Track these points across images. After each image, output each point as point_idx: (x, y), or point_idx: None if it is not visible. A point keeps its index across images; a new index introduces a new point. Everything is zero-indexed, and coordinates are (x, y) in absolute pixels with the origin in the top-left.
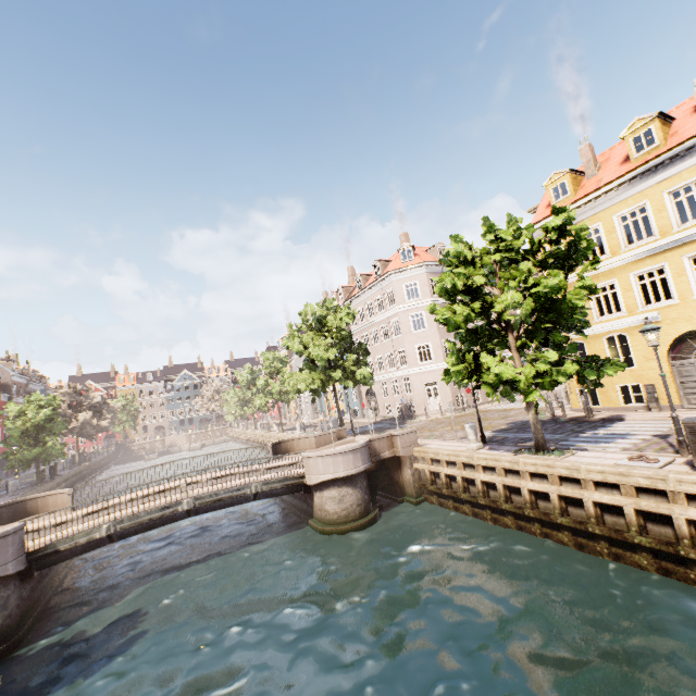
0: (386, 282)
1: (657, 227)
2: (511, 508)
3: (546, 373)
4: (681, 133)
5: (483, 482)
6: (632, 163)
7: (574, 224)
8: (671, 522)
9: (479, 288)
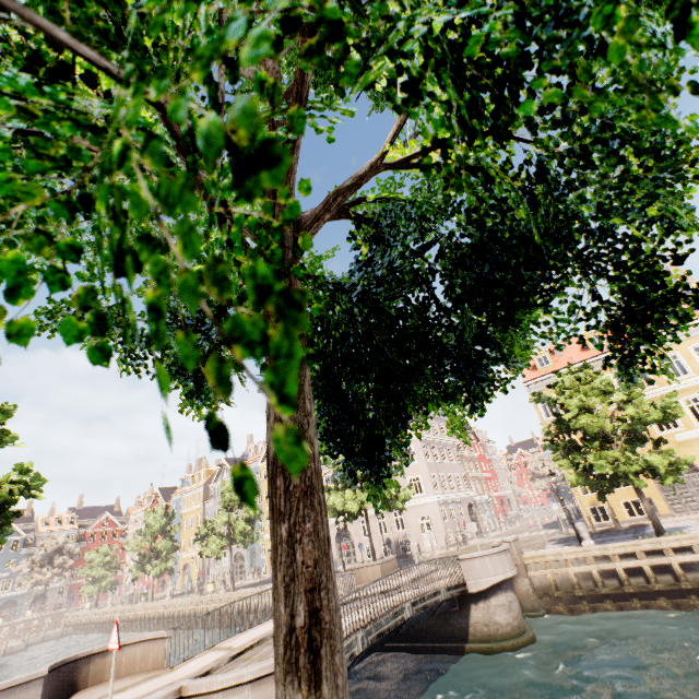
0: None
1: None
2: (666, 586)
3: (674, 462)
4: None
5: (623, 570)
6: (591, 351)
7: None
8: None
9: (592, 406)
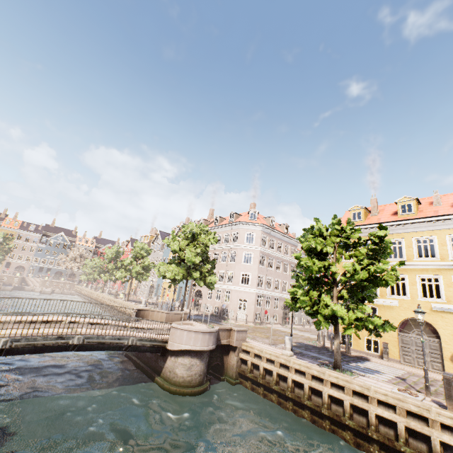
0: (236, 227)
1: (406, 254)
2: (312, 405)
3: (362, 319)
4: (425, 212)
5: (293, 380)
6: (398, 217)
7: (361, 236)
8: (426, 441)
9: (327, 254)
